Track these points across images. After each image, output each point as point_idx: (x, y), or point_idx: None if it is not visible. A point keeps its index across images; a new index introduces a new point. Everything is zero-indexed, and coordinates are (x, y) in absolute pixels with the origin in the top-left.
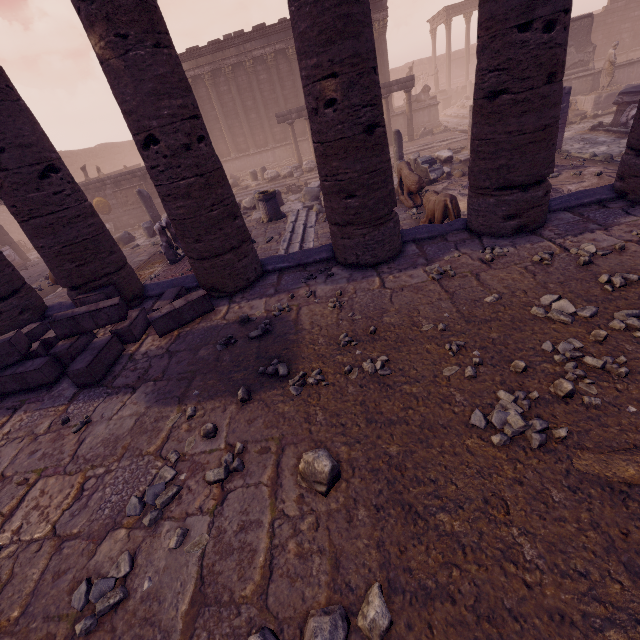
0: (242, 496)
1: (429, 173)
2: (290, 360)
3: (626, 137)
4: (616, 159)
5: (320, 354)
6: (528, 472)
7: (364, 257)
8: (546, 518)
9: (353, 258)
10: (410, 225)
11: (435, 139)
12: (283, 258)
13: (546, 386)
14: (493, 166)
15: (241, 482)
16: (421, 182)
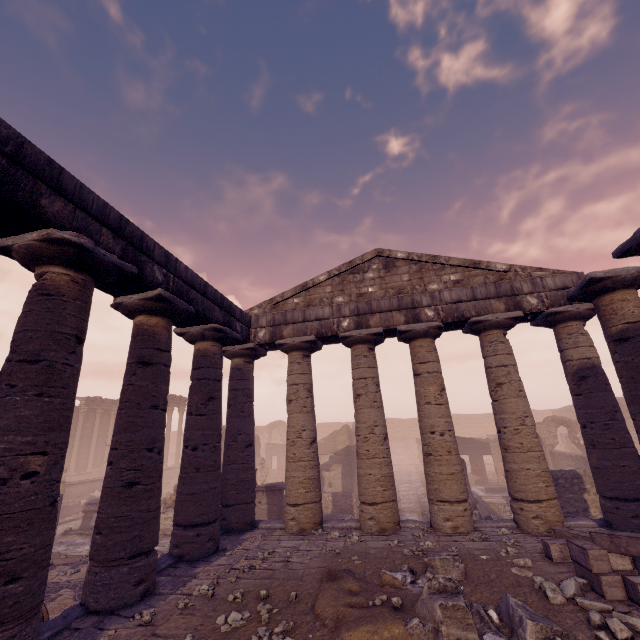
0: None
1: None
2: None
3: None
4: None
5: None
6: None
7: None
8: None
9: None
10: None
11: None
12: None
13: None
14: (129, 537)
15: None
16: None
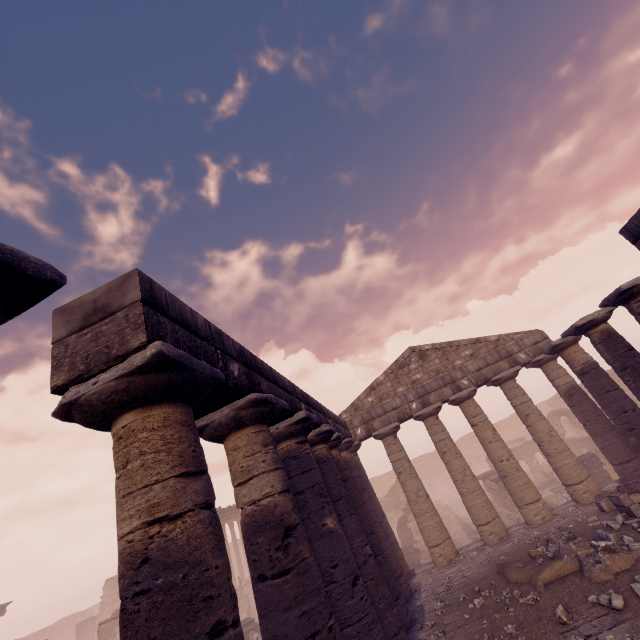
0: (585, 632)
1: None
2: None
3: None
4: None
5: None
6: (547, 594)
7: None
8: (558, 590)
9: None
10: None
11: None
12: None
13: (515, 598)
14: (391, 588)
15: (580, 635)
16: None
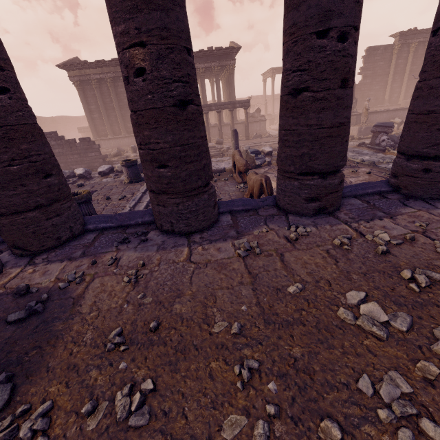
0: None
1: (255, 160)
2: (28, 372)
3: (380, 152)
4: (376, 164)
5: (73, 364)
6: None
7: (178, 225)
8: None
9: (168, 225)
10: (237, 196)
11: (262, 140)
12: (109, 217)
13: None
14: (297, 153)
15: None
16: (247, 165)
